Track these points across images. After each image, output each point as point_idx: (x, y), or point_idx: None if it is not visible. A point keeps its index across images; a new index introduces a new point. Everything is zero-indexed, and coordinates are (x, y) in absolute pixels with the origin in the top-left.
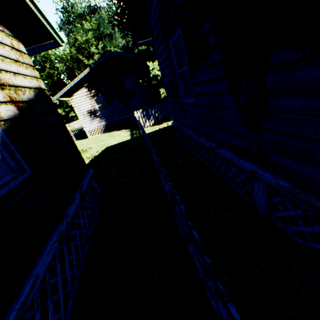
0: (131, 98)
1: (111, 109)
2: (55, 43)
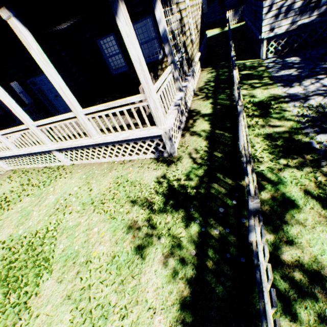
0: None
1: (209, 11)
2: None
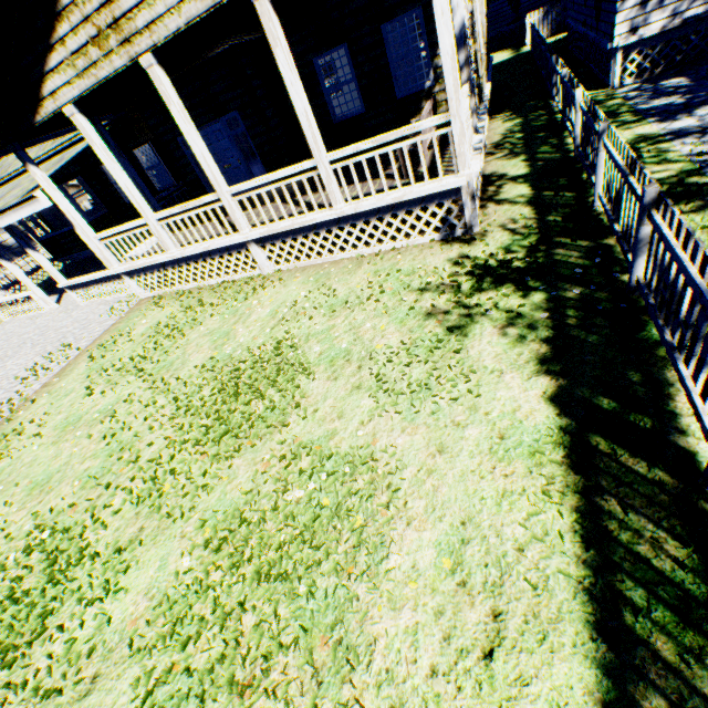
0: None
1: (488, 16)
2: None
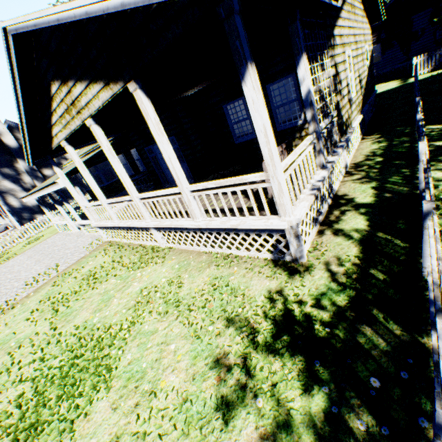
0: (415, 42)
1: (384, 59)
2: (380, 23)
